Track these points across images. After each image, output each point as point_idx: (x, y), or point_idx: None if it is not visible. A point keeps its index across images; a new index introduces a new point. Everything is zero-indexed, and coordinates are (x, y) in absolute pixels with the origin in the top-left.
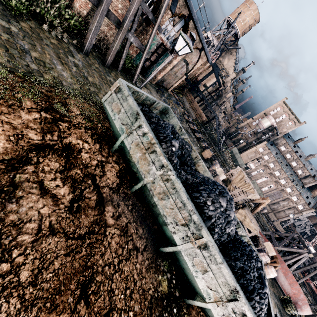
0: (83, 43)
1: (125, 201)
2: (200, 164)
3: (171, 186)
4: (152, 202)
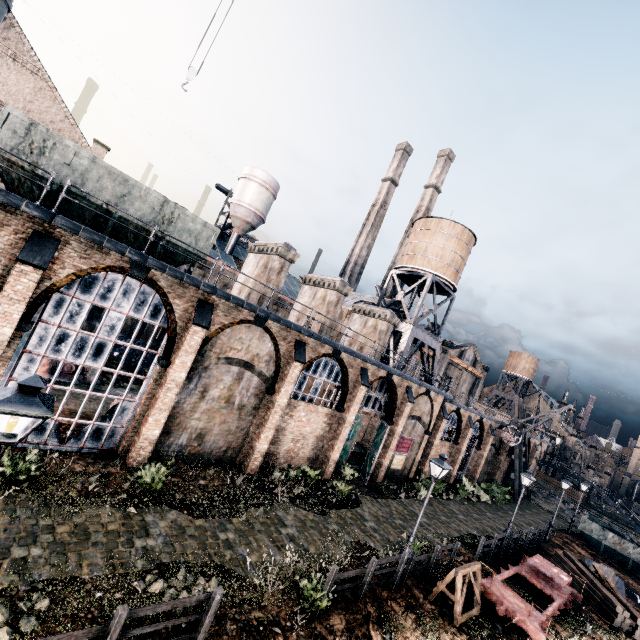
0: (514, 497)
1: (631, 574)
2: None
3: None
4: None
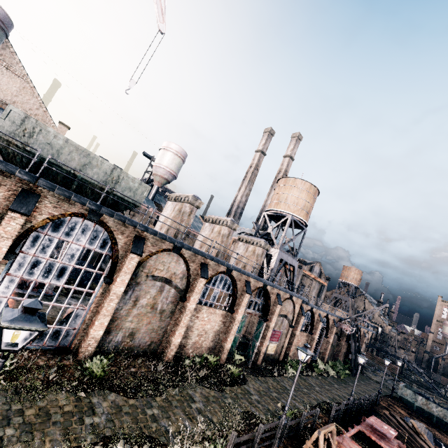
0: (352, 372)
1: (436, 427)
2: (442, 405)
3: (444, 412)
4: (444, 423)
